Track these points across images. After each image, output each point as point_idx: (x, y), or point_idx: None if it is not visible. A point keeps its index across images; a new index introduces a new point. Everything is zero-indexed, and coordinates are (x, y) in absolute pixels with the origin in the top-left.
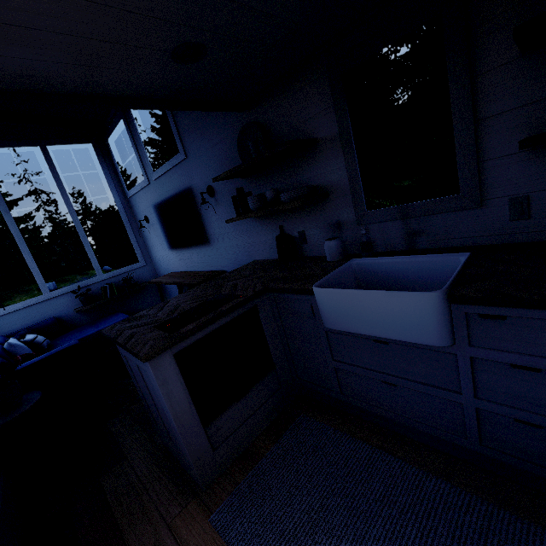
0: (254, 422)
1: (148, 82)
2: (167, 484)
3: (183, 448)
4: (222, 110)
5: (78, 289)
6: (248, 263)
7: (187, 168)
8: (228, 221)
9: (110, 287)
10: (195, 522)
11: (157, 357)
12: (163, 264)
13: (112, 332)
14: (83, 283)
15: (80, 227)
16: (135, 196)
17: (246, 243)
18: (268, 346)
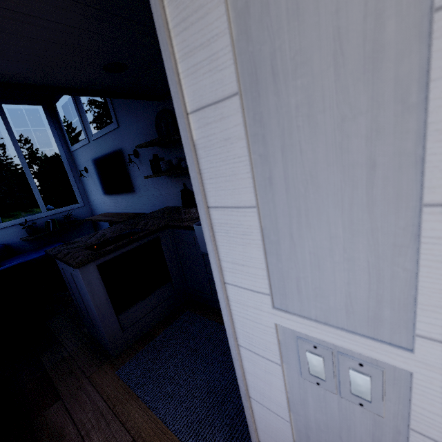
0: (154, 315)
1: (87, 81)
2: (89, 355)
3: (101, 328)
4: (143, 99)
5: (25, 222)
6: (161, 208)
7: (119, 134)
8: (146, 177)
9: (53, 222)
10: (107, 374)
11: (85, 266)
12: (98, 206)
13: (53, 251)
14: (29, 218)
15: (29, 172)
16: (77, 151)
17: (160, 194)
18: (167, 265)
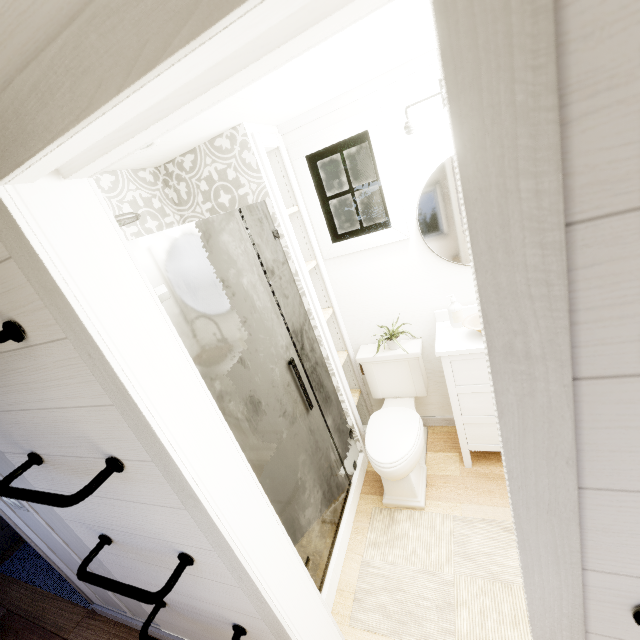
0: None
1: None
2: None
3: None
4: None
5: None
6: None
7: None
8: None
9: None
10: None
11: None
12: None
13: None
14: None
15: None
16: None
17: None
18: None
